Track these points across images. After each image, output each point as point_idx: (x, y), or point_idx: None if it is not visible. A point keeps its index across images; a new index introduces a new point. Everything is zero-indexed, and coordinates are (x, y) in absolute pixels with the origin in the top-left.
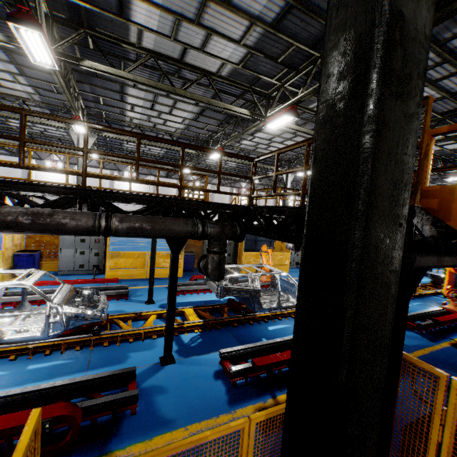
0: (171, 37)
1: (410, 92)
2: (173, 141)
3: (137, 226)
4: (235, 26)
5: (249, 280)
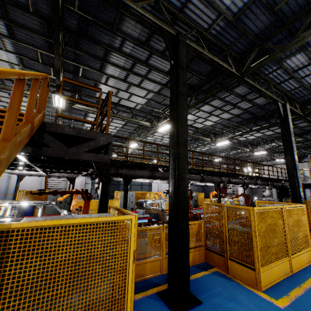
0: None
1: None
2: None
3: None
4: None
5: (3, 209)
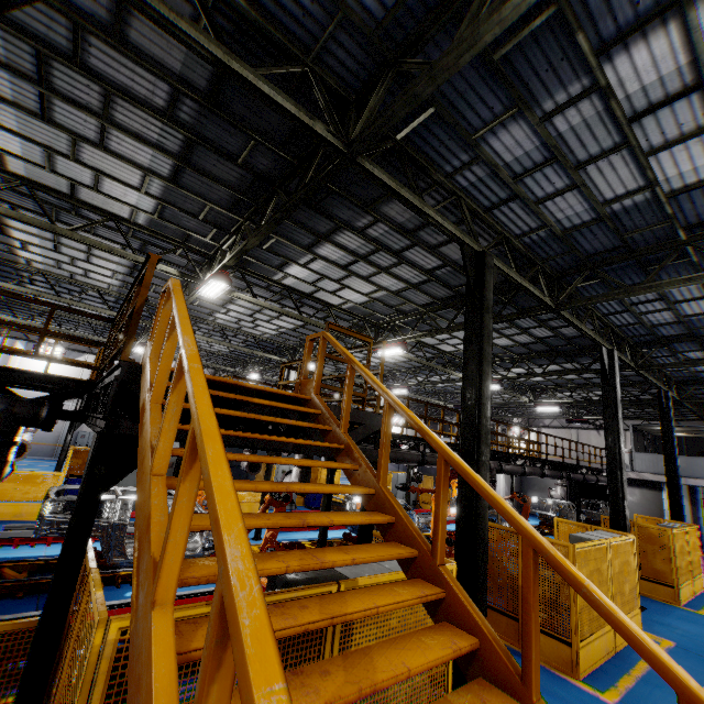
0: (47, 167)
1: None
2: None
3: None
4: (128, 172)
5: (108, 507)
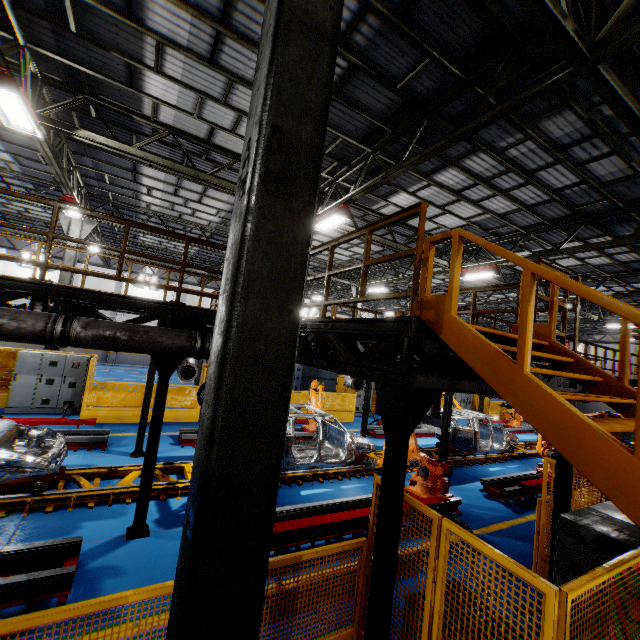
0: (194, 114)
1: (295, 192)
2: (174, 233)
3: (108, 334)
4: None
5: None
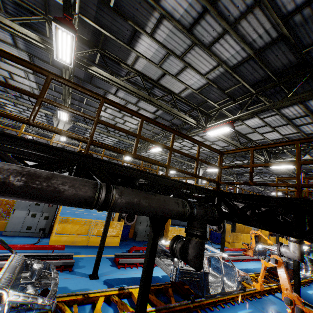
0: (157, 64)
1: None
2: (167, 127)
3: (135, 201)
4: (206, 64)
5: None
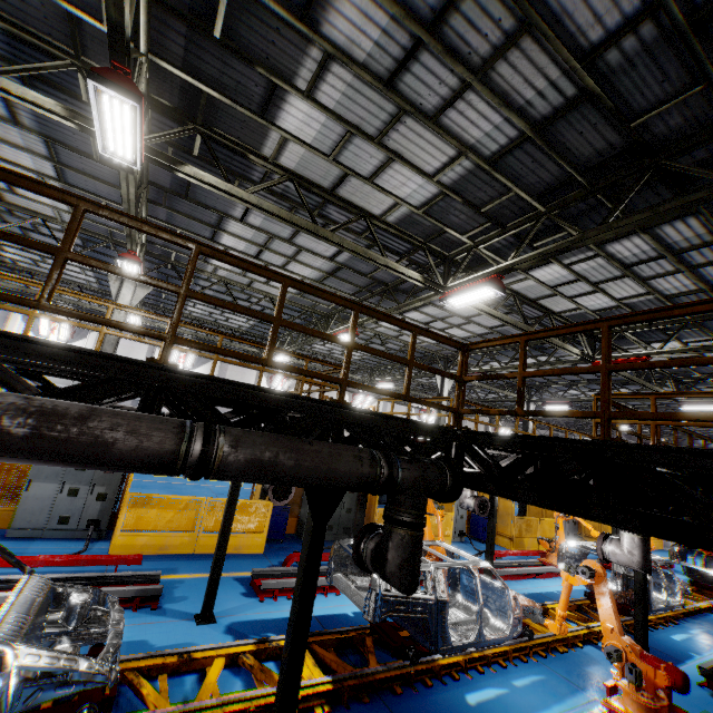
0: (329, 156)
1: None
2: (341, 298)
3: (267, 457)
4: (434, 154)
5: (428, 580)
